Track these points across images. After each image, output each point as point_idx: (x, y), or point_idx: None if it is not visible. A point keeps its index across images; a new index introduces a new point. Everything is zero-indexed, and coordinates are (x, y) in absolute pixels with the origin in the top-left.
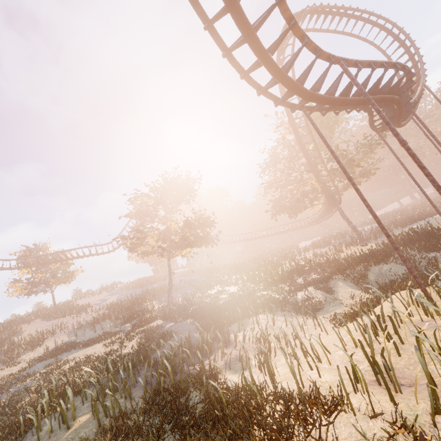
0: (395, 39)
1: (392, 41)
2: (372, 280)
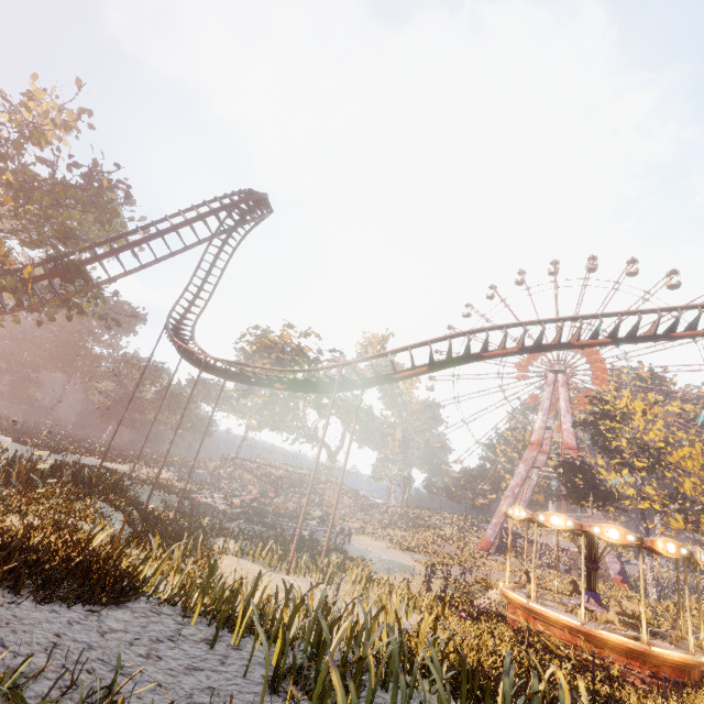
0: (205, 281)
1: (204, 279)
2: (118, 531)
